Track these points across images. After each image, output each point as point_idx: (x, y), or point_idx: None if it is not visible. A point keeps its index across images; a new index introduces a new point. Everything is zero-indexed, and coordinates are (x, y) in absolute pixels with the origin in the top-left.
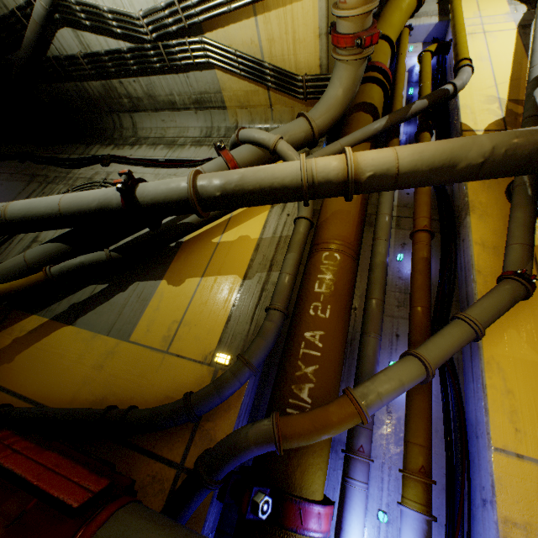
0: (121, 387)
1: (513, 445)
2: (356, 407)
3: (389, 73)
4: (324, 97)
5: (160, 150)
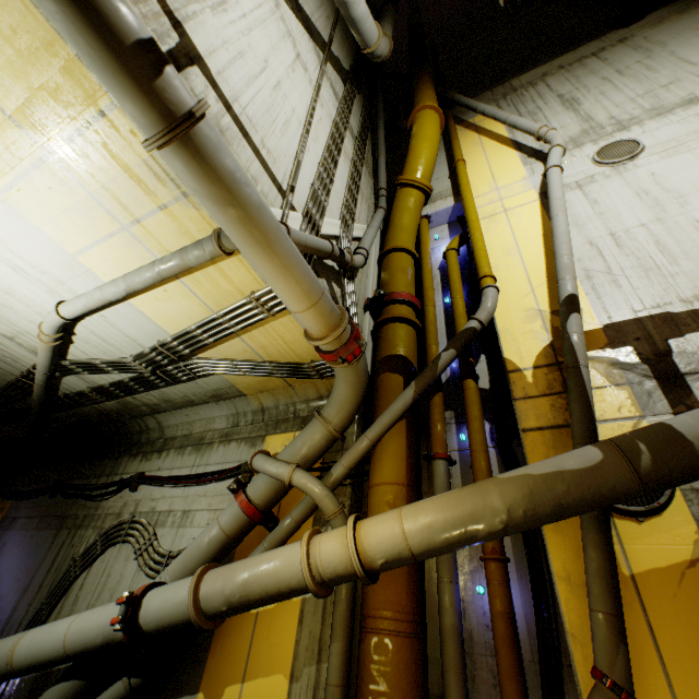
0: None
1: None
2: None
3: (412, 298)
4: (334, 391)
5: (188, 456)
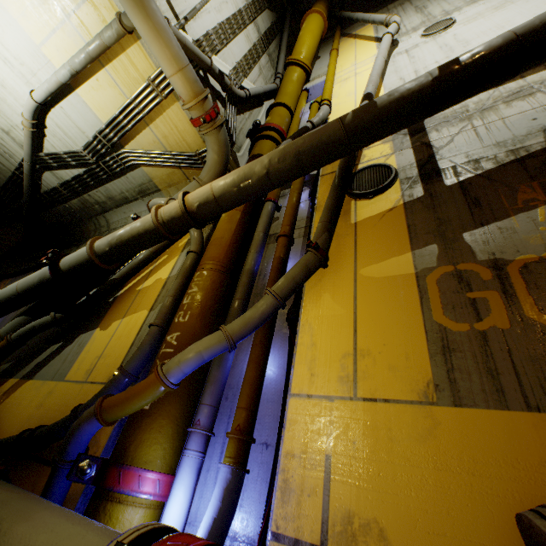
0: (50, 417)
1: (307, 388)
2: (155, 374)
3: (279, 128)
4: (206, 161)
5: None
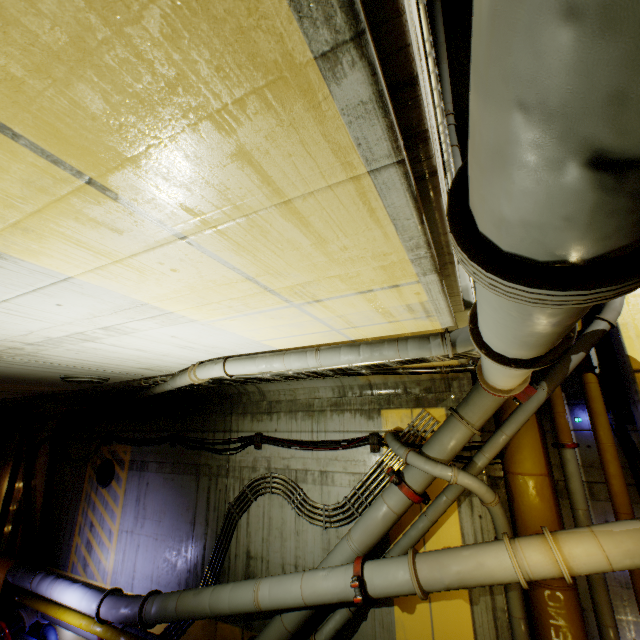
0: None
1: None
2: None
3: None
4: (476, 400)
5: (302, 421)
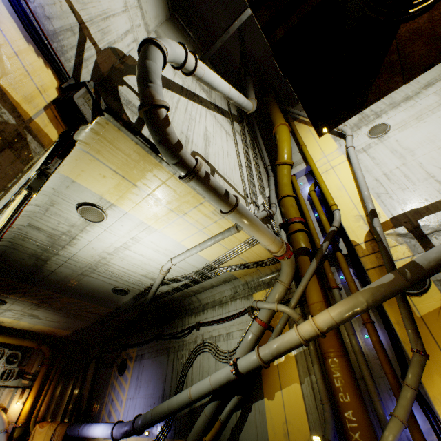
0: None
1: None
2: None
3: (300, 219)
4: (282, 269)
5: (218, 310)
